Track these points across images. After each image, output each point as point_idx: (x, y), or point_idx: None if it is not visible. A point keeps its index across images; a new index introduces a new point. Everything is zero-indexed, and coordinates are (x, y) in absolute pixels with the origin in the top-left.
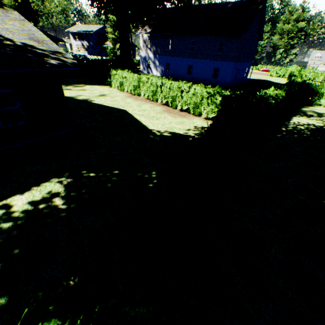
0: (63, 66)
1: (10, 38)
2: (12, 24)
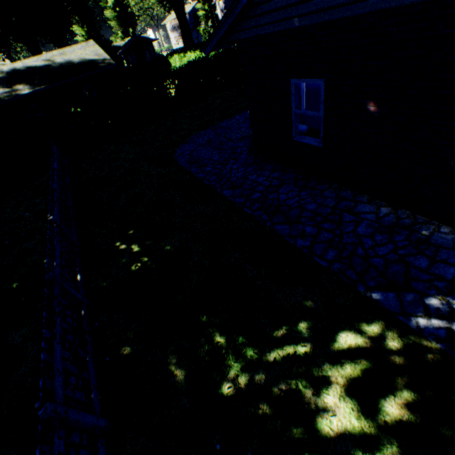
0: (107, 66)
1: (87, 59)
2: (89, 50)
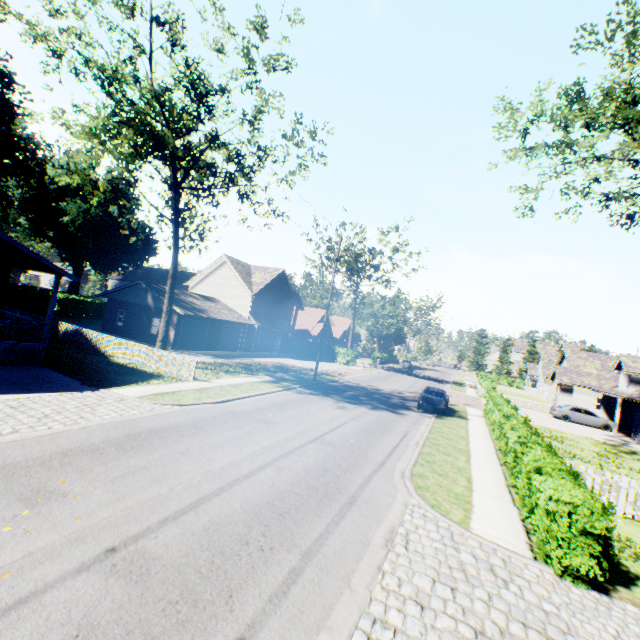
0: None
1: None
2: None
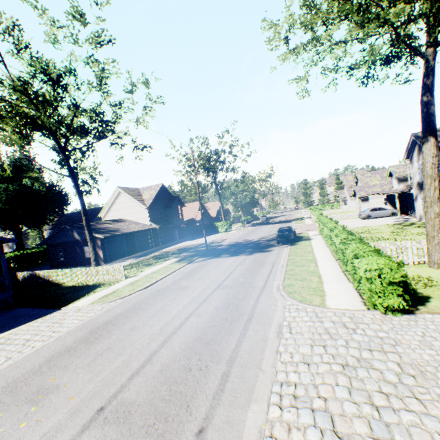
0: None
1: None
2: None
